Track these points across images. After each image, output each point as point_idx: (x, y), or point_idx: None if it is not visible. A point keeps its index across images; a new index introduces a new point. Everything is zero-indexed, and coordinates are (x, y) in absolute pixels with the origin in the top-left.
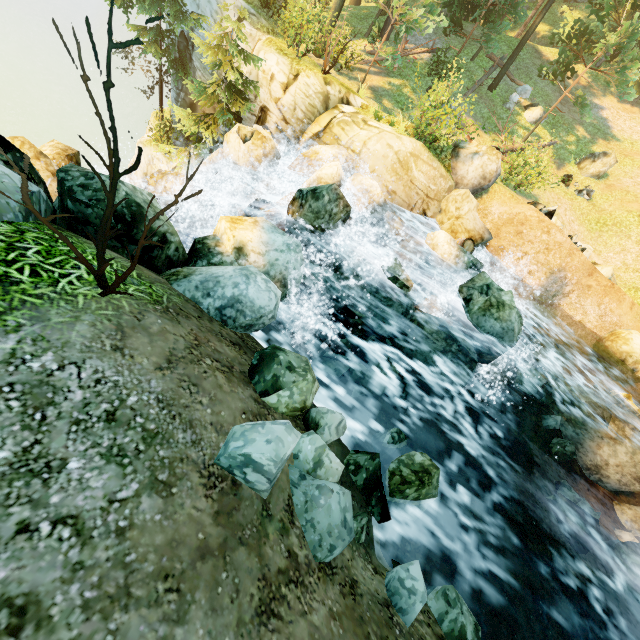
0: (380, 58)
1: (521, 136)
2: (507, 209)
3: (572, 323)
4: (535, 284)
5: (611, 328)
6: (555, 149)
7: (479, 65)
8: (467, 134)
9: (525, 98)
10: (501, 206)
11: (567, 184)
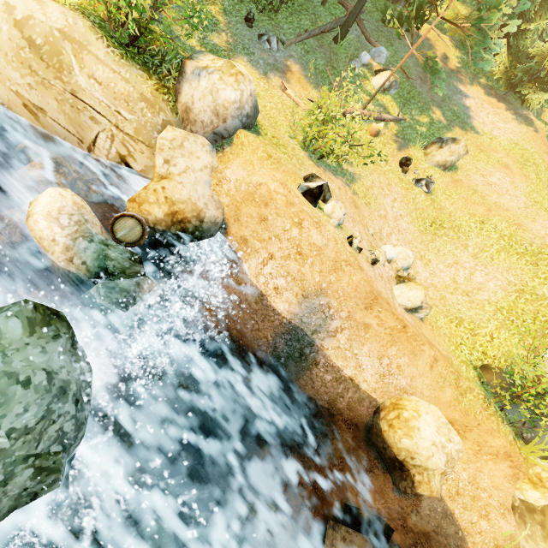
0: None
1: (362, 102)
2: (245, 174)
3: (340, 378)
4: (284, 309)
5: (398, 395)
6: (401, 126)
7: (330, 12)
8: (285, 81)
9: (379, 62)
10: (242, 169)
11: (405, 169)
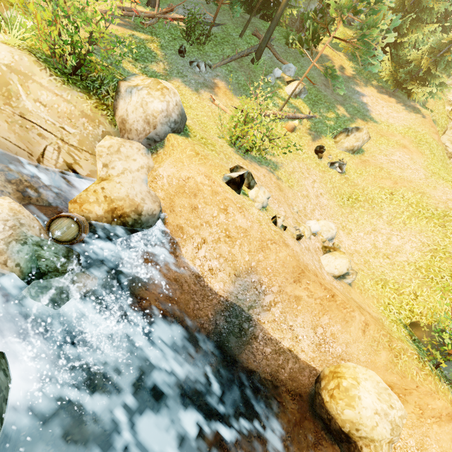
0: (130, 13)
1: (278, 106)
2: (175, 171)
3: (279, 350)
4: (220, 288)
5: (336, 362)
6: (313, 122)
7: (247, 42)
8: (214, 95)
9: (289, 75)
10: (173, 166)
11: (320, 155)
